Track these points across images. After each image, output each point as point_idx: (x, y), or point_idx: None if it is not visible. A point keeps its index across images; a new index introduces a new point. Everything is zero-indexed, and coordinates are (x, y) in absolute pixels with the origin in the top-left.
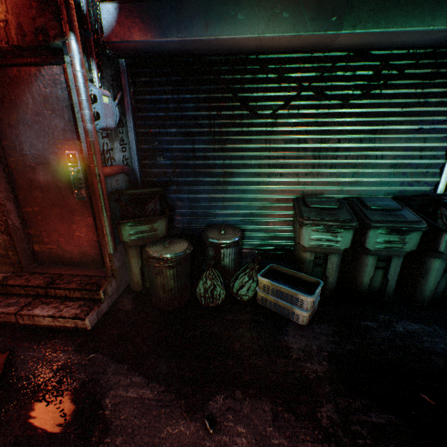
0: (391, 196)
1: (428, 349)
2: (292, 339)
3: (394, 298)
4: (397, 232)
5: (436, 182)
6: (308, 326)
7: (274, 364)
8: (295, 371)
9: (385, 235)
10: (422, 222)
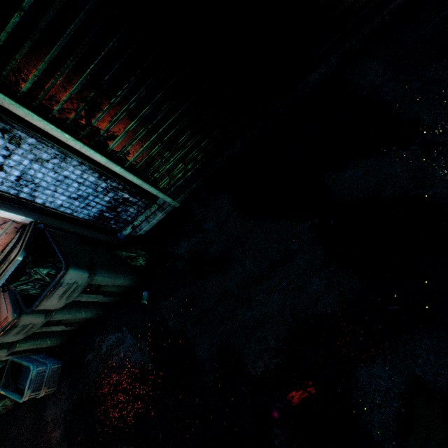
0: (1, 253)
1: (113, 365)
2: (49, 412)
3: (110, 302)
4: (11, 329)
5: (5, 218)
6: (58, 389)
7: (40, 445)
8: (48, 445)
9: (8, 335)
10: (10, 314)
